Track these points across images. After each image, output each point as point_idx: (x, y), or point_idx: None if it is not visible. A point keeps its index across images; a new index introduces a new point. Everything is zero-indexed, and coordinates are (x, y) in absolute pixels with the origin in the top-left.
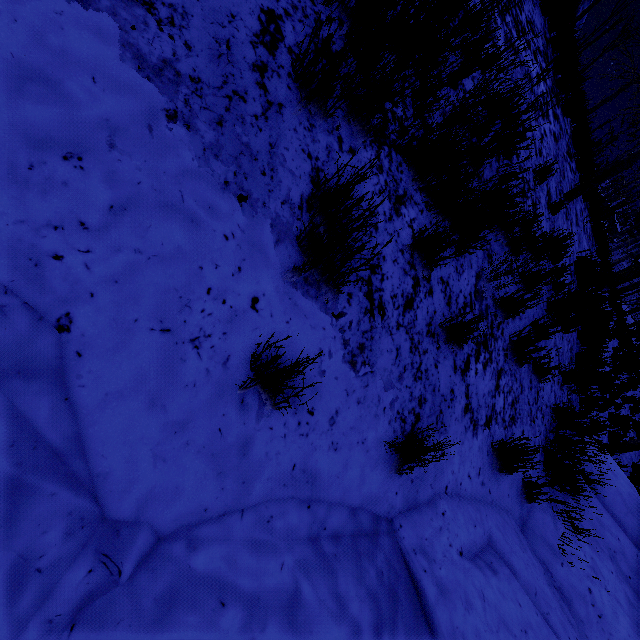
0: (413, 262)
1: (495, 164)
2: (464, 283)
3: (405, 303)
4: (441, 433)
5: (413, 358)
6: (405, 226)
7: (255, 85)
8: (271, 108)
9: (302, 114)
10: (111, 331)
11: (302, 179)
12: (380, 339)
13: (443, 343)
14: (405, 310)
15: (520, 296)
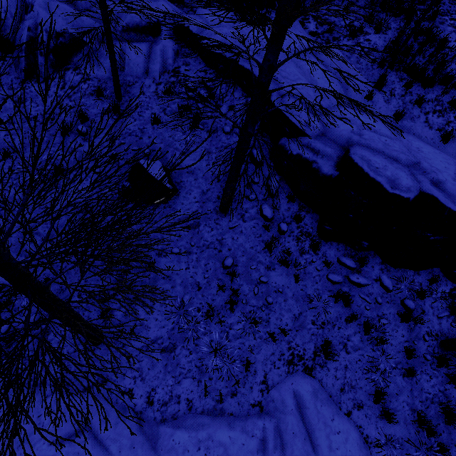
0: (405, 89)
1: (455, 71)
2: (428, 96)
3: (401, 96)
4: (412, 122)
5: (403, 105)
6: (403, 83)
7: (371, 67)
8: (373, 69)
9: (378, 69)
10: (351, 91)
11: (377, 77)
12: (393, 100)
13: (416, 106)
14: (401, 97)
15: (455, 98)
